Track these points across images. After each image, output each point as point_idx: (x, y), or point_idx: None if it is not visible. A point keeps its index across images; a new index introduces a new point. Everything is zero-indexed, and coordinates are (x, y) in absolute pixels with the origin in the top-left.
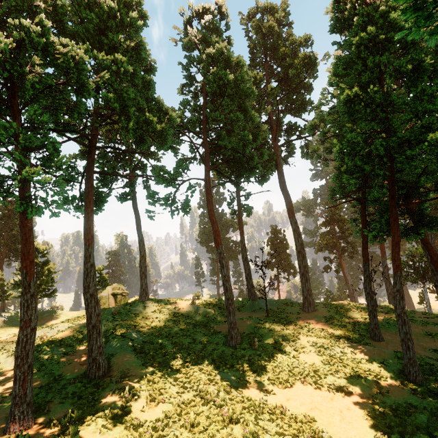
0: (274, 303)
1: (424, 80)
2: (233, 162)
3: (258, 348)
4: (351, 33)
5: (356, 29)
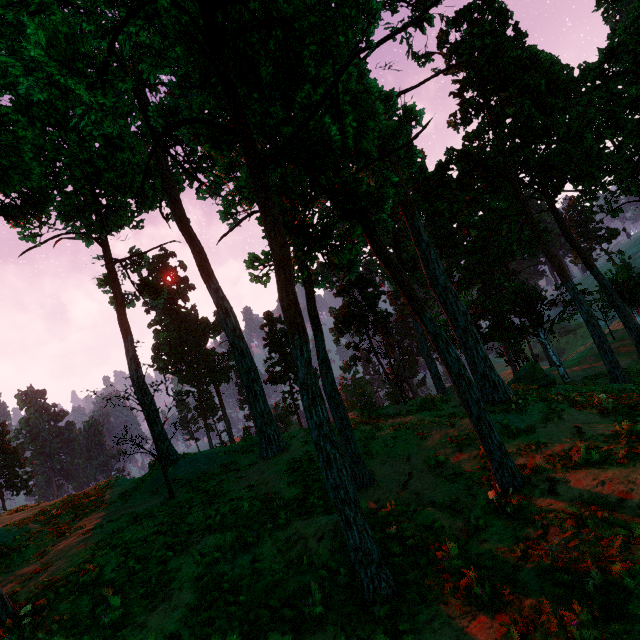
0: (220, 455)
1: None
2: None
3: (36, 632)
4: None
5: None
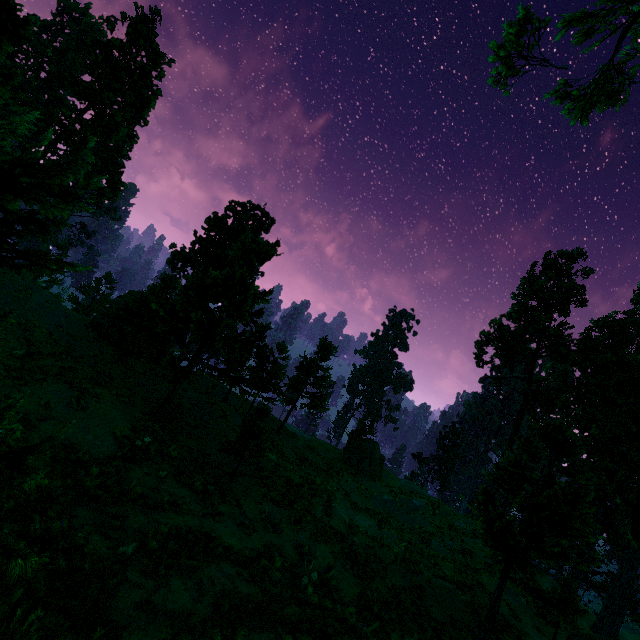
0: None
1: None
2: None
3: None
4: None
5: None
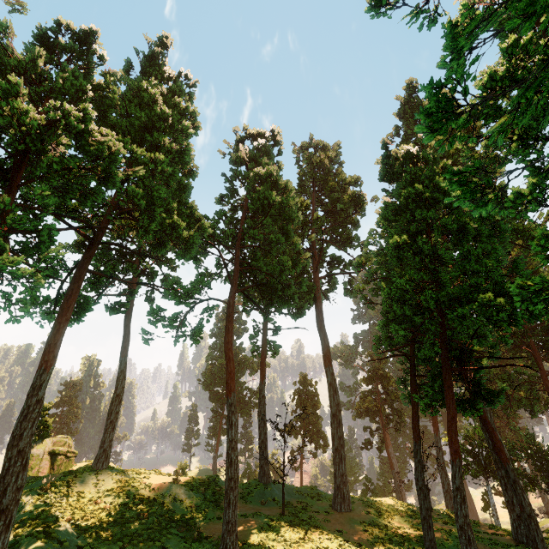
0: (293, 492)
1: (469, 240)
2: (266, 287)
3: None
4: (399, 185)
5: (405, 183)
